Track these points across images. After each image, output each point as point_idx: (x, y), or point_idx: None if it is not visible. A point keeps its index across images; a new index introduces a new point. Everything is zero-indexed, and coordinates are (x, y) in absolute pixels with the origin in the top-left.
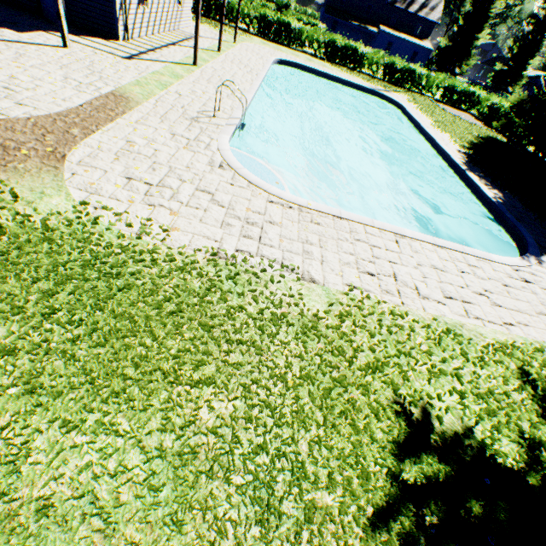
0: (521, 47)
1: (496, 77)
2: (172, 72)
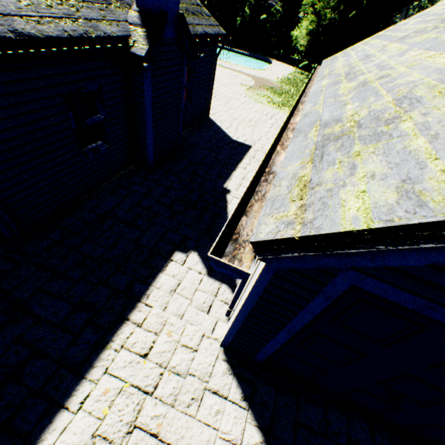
0: None
1: None
2: None
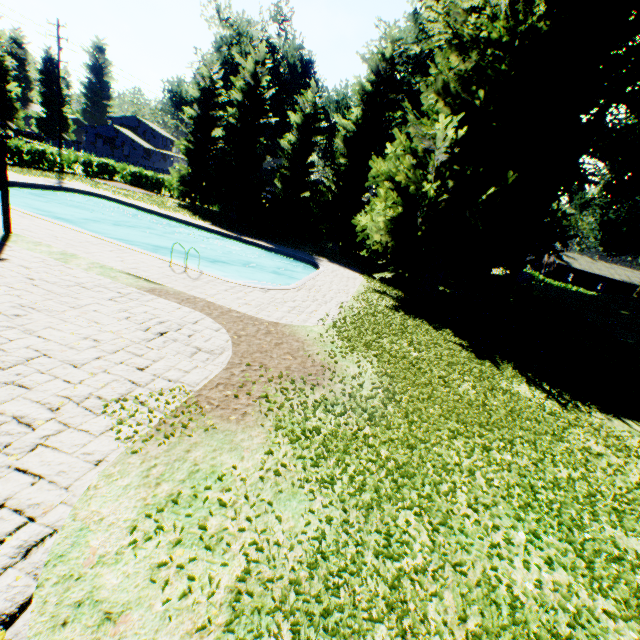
0: (45, 95)
1: (43, 125)
2: (52, 252)
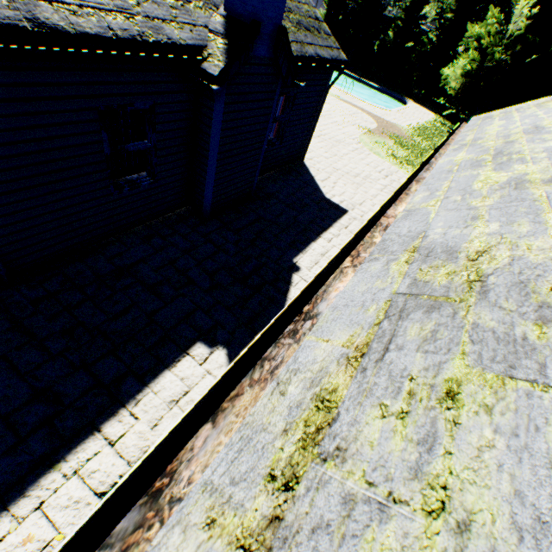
0: None
1: None
2: None
